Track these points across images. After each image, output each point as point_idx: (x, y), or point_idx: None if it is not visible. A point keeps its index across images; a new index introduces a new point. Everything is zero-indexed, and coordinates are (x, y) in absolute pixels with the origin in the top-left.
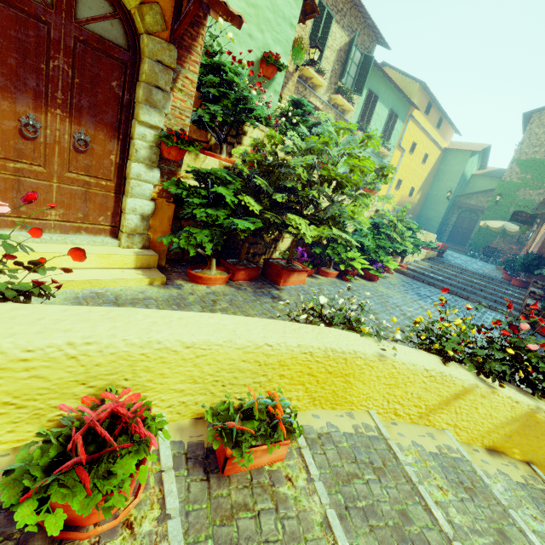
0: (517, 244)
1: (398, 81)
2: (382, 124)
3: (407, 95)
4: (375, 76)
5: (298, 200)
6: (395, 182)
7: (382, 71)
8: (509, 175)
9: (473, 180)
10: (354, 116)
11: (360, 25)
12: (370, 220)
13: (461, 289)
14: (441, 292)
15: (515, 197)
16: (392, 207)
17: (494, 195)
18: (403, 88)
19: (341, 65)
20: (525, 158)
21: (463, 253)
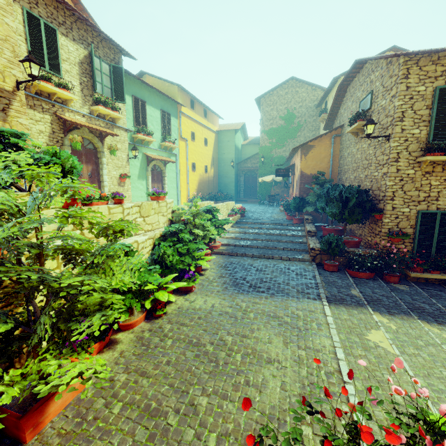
0: (285, 188)
1: (159, 85)
2: (159, 123)
3: (170, 97)
4: (134, 83)
5: (14, 291)
6: (190, 166)
7: (139, 79)
8: (263, 142)
9: (243, 148)
10: (128, 121)
11: (95, 39)
12: (165, 230)
13: (266, 248)
14: (253, 261)
15: (272, 156)
16: (185, 205)
17: (260, 158)
18: (166, 91)
19: (90, 77)
20: (268, 129)
21: (257, 202)
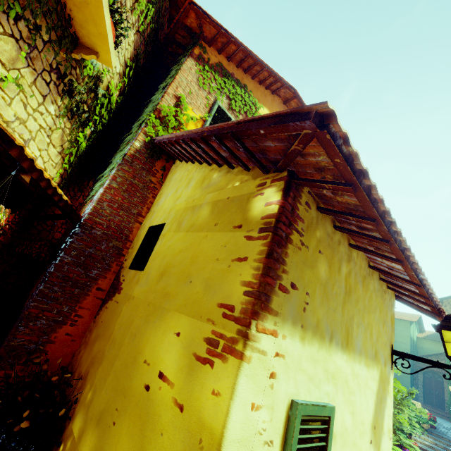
0: None
1: None
2: None
3: None
4: None
5: None
6: None
7: None
8: None
9: (419, 341)
10: None
11: None
12: None
13: None
14: None
15: None
16: None
17: (446, 360)
18: None
19: None
20: None
21: (447, 418)
